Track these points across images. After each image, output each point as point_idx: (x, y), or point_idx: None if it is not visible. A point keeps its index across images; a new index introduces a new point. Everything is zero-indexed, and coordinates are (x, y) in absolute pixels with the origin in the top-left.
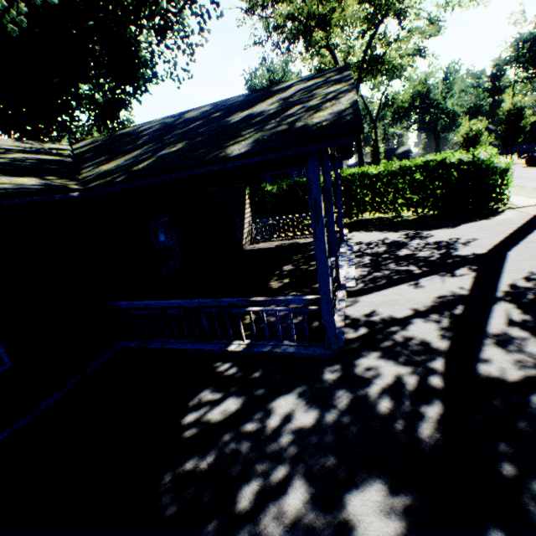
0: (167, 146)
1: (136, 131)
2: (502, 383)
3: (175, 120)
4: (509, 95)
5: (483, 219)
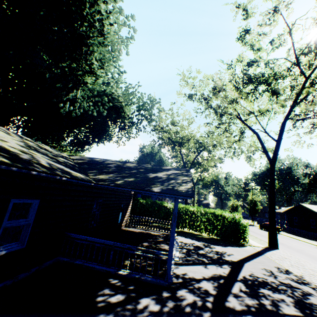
0: (126, 177)
1: (104, 162)
2: (233, 309)
3: (122, 164)
4: (251, 193)
5: (237, 247)
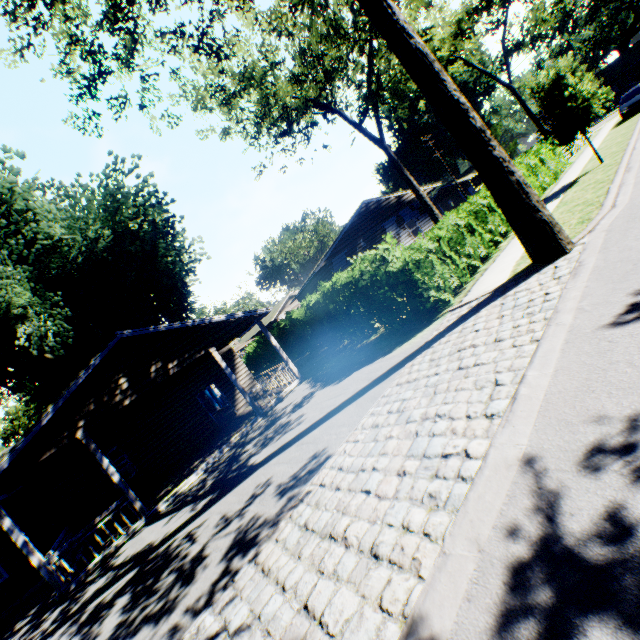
0: None
1: None
2: None
3: None
4: None
5: (383, 355)
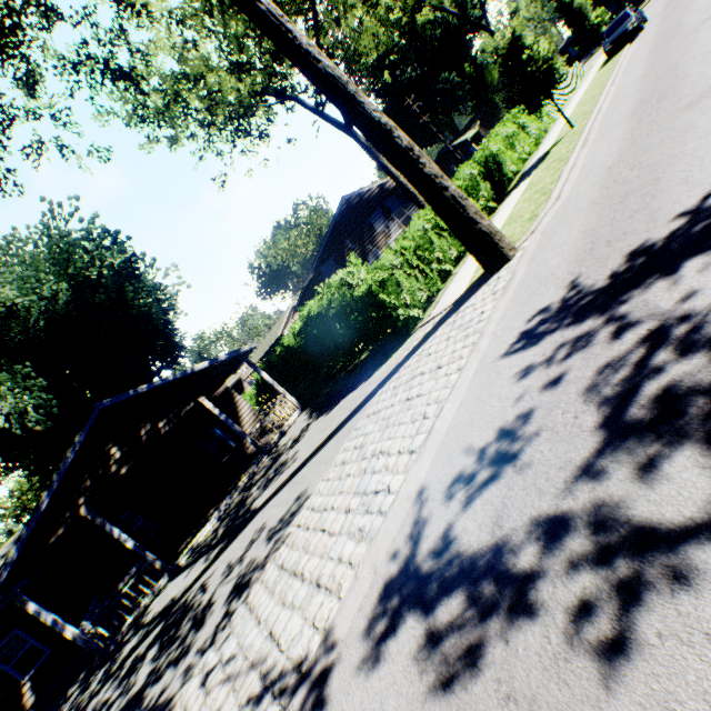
0: None
1: None
2: None
3: None
4: None
5: (365, 380)
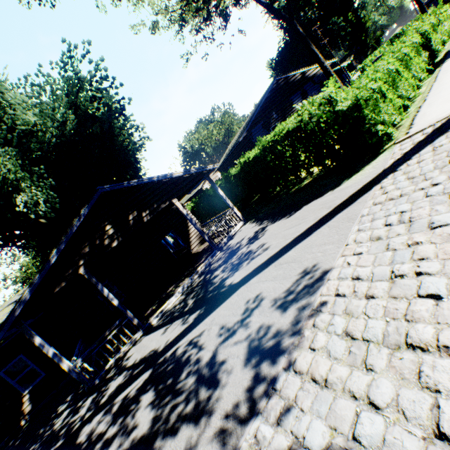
0: None
1: None
2: (75, 441)
3: None
4: None
5: (332, 189)
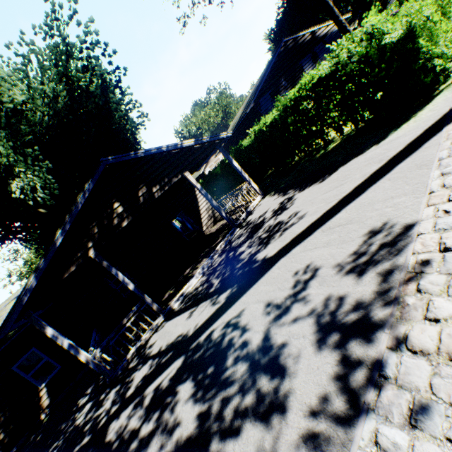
0: None
1: None
2: (104, 438)
3: None
4: None
5: (375, 144)
